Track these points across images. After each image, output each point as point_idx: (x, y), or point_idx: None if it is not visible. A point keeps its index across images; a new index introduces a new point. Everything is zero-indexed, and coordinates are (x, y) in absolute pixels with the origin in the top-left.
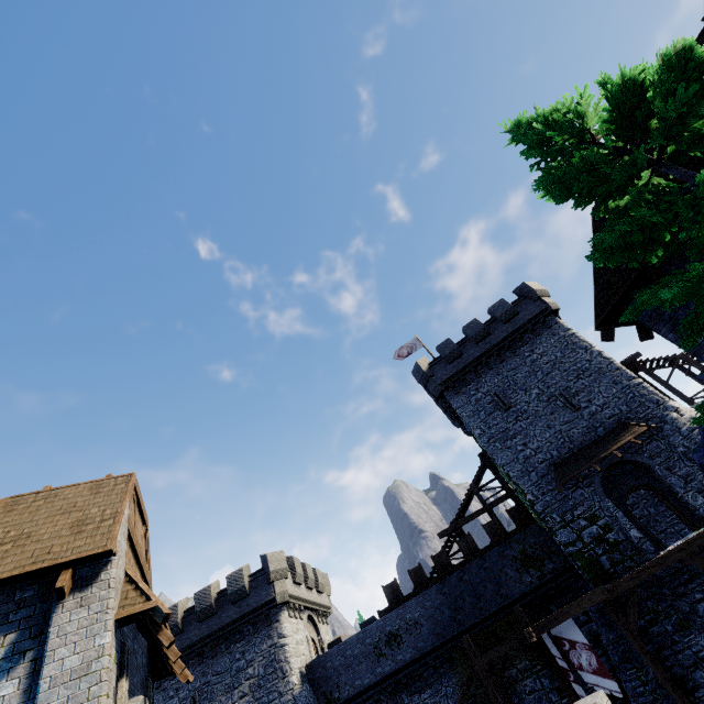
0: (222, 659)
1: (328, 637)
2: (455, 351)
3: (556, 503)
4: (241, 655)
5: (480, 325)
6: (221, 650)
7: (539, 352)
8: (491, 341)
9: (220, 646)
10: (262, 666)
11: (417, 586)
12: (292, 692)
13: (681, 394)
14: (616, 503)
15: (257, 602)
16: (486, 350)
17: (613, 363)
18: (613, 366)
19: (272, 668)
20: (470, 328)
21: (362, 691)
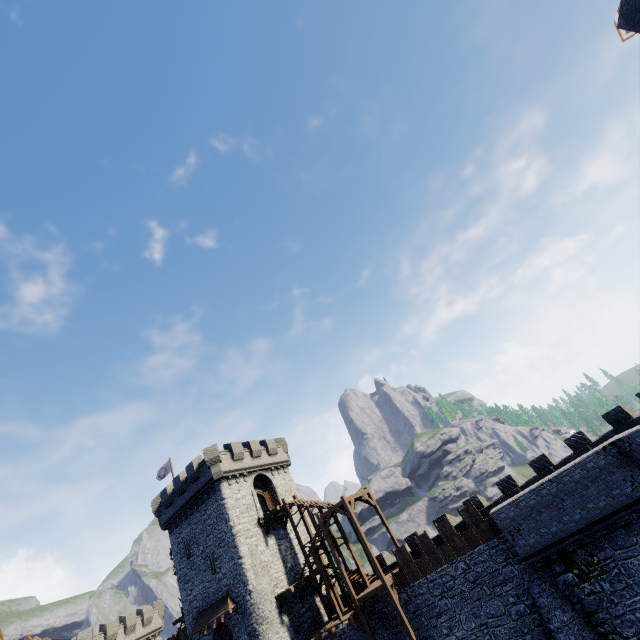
0: None
1: None
2: (168, 501)
3: None
4: None
5: (179, 482)
6: None
7: (208, 514)
8: (186, 496)
9: None
10: None
11: None
12: None
13: (300, 541)
14: None
15: None
16: (183, 504)
17: (234, 540)
18: (234, 543)
19: None
20: (175, 483)
21: None
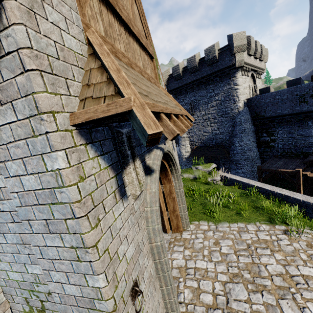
0: (202, 91)
1: (259, 85)
2: None
3: None
4: (212, 91)
5: None
6: (202, 87)
7: None
8: None
9: (201, 85)
10: (223, 97)
11: None
12: (238, 110)
13: None
14: None
15: (223, 66)
16: None
17: None
18: None
19: (228, 98)
20: None
21: (280, 115)
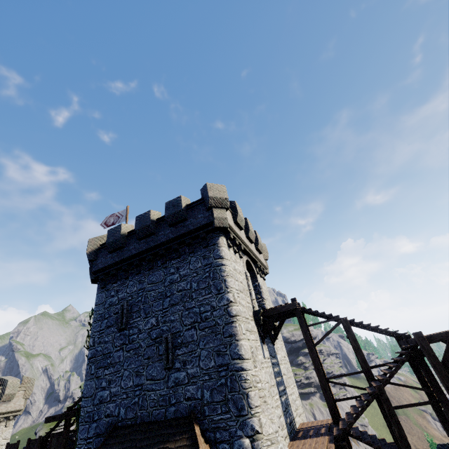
0: None
1: None
2: (117, 241)
3: None
4: None
5: (148, 220)
6: None
7: (182, 273)
8: (150, 242)
9: None
10: None
11: None
12: None
13: (319, 369)
14: None
15: None
16: (141, 251)
17: (231, 324)
18: (229, 329)
19: None
20: (139, 220)
21: None
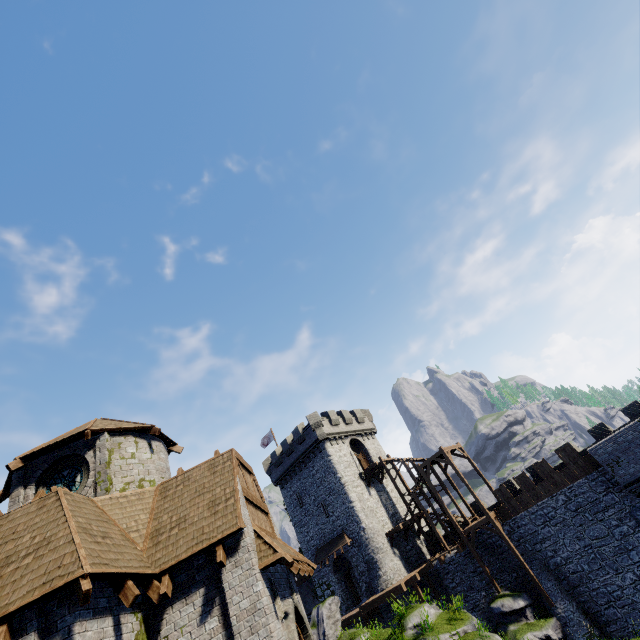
0: None
1: None
2: (278, 461)
3: (317, 572)
4: None
5: (287, 445)
6: None
7: (316, 469)
8: (294, 456)
9: None
10: None
11: None
12: None
13: (399, 491)
14: (343, 575)
15: None
16: (292, 463)
17: (344, 489)
18: (343, 491)
19: None
20: (283, 446)
21: None
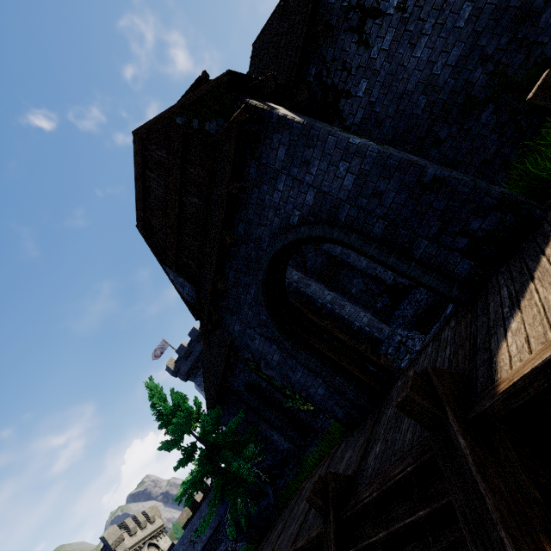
0: None
1: (167, 544)
2: (188, 351)
3: None
4: None
5: (197, 331)
6: None
7: None
8: None
9: None
10: None
11: (205, 493)
12: None
13: None
14: None
15: None
16: None
17: None
18: None
19: None
20: (192, 334)
21: None
